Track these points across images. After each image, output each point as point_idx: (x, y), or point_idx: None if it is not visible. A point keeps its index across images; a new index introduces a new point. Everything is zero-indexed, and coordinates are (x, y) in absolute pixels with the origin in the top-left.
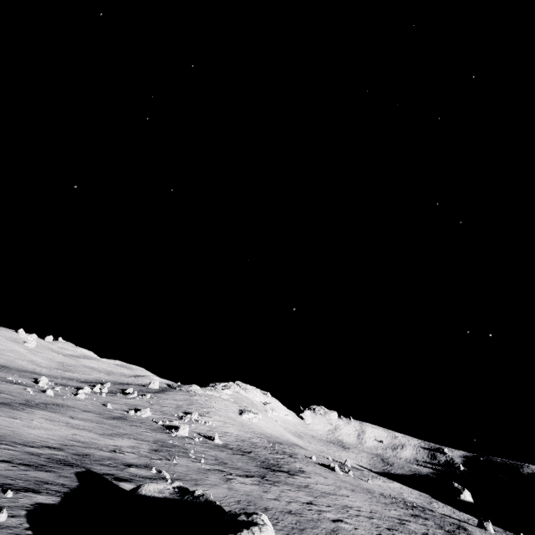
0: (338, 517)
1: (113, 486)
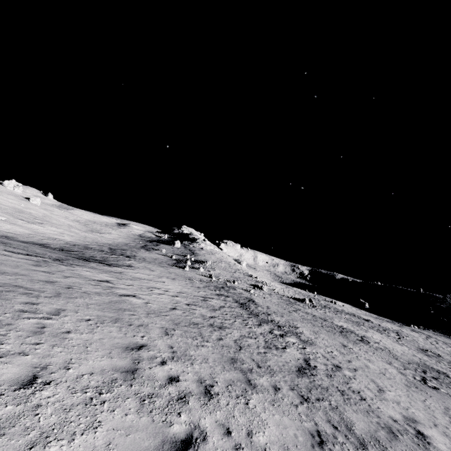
0: (448, 349)
1: None
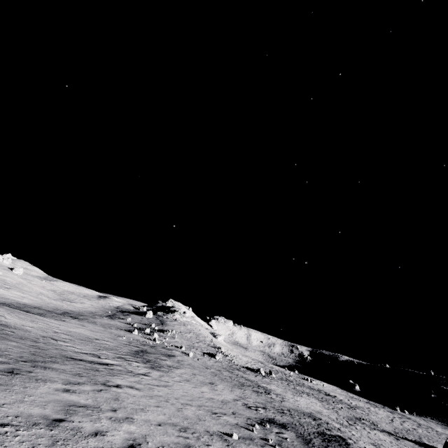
0: (409, 426)
1: (404, 438)
